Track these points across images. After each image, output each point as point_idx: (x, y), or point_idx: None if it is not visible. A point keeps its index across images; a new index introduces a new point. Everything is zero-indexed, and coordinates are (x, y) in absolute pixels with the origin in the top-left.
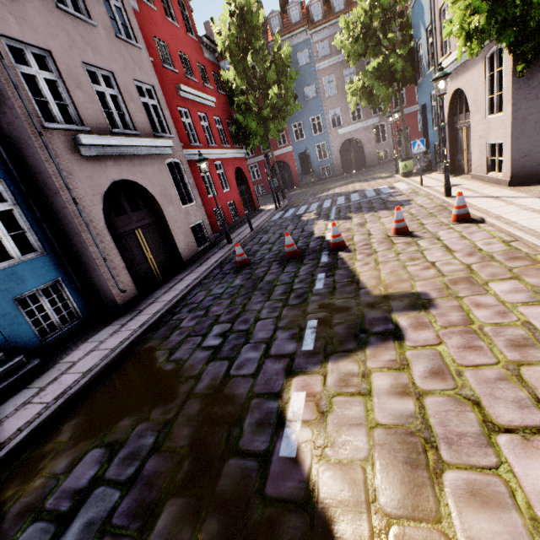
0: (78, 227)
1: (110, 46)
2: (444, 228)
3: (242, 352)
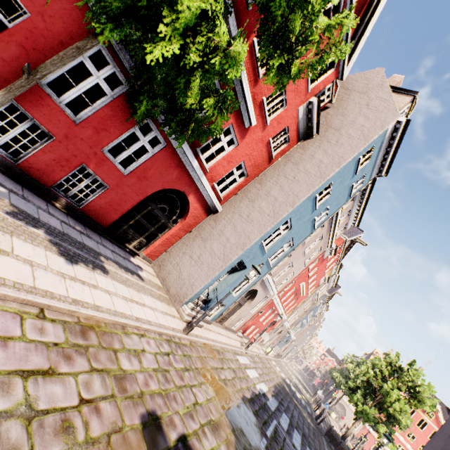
0: None
1: None
2: None
3: None
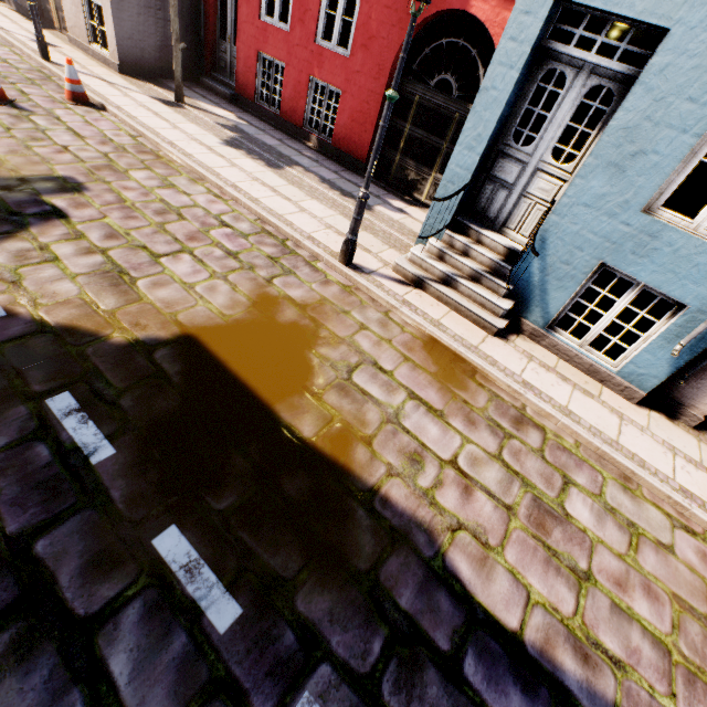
0: None
1: None
2: (61, 106)
3: None
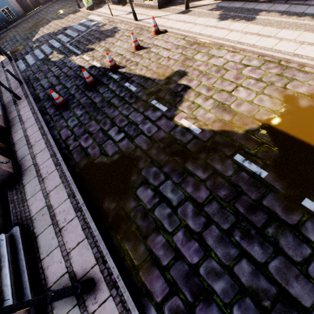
0: None
1: None
2: (154, 39)
3: (141, 128)
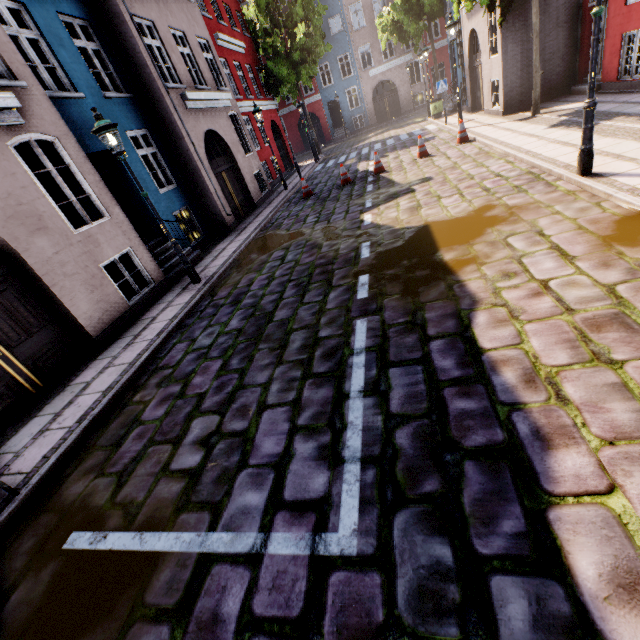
0: (198, 165)
1: (177, 7)
2: (451, 149)
3: (333, 217)
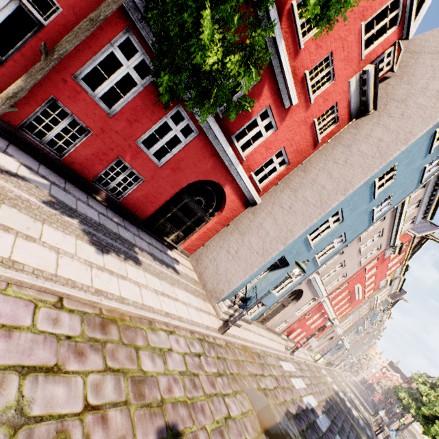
0: None
1: None
2: None
3: None
